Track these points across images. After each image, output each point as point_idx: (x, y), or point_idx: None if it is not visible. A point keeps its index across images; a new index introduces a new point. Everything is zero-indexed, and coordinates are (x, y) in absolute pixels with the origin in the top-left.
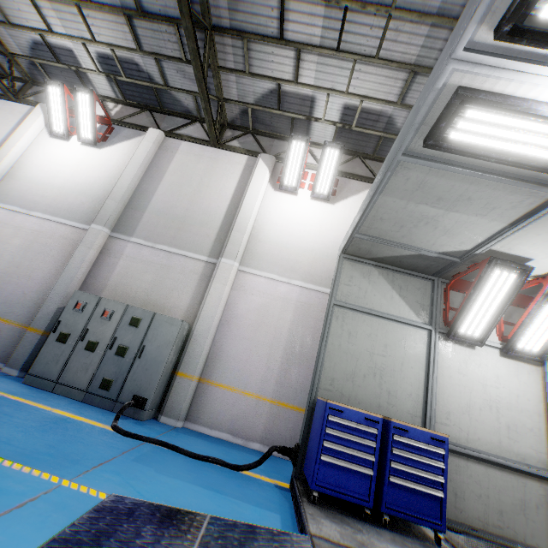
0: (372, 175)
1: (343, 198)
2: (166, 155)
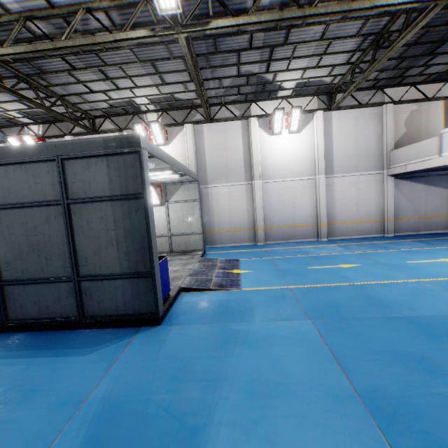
0: (62, 132)
1: None
2: None
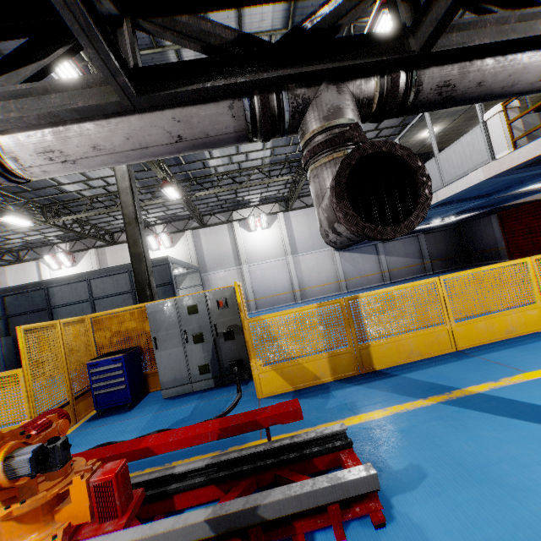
0: (86, 246)
1: (79, 262)
2: (4, 276)
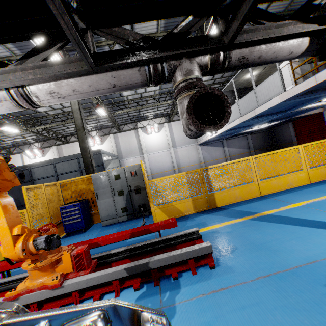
0: (50, 144)
1: (46, 154)
2: None
